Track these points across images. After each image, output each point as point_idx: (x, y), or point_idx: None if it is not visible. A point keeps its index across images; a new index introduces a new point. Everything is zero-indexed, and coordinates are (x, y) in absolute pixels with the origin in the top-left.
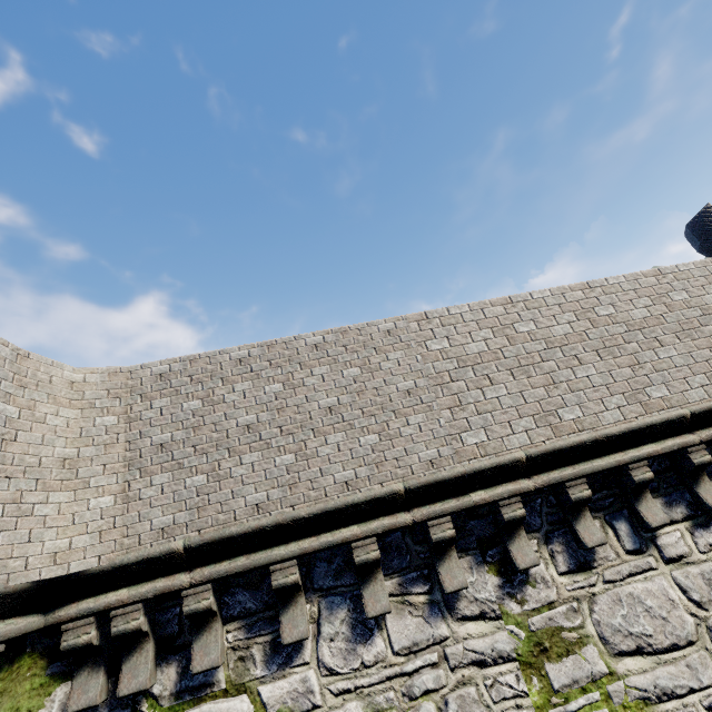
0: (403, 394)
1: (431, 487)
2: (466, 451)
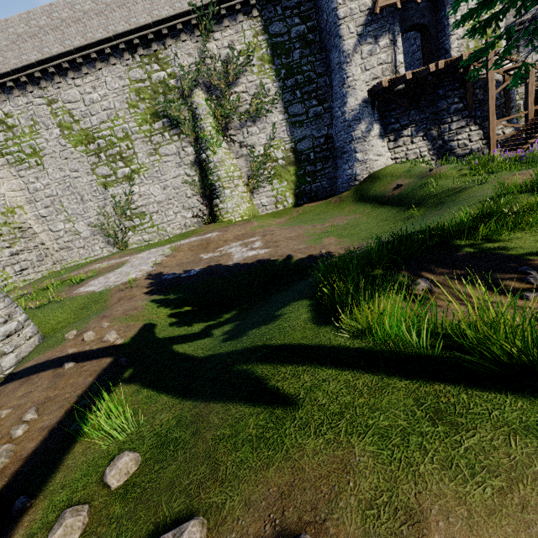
0: (5, 47)
1: (17, 70)
2: (23, 61)
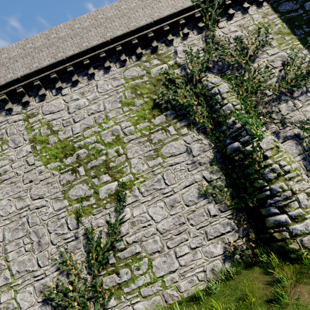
0: None
1: None
2: (7, 79)
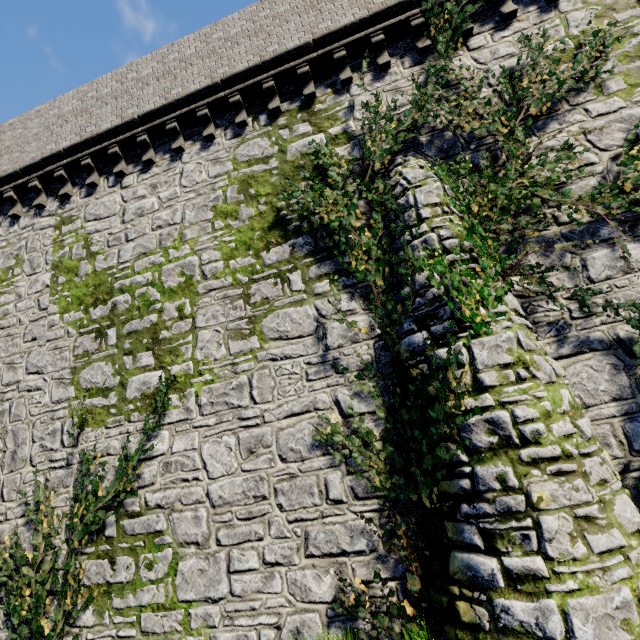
0: (33, 136)
1: (30, 168)
2: (46, 152)
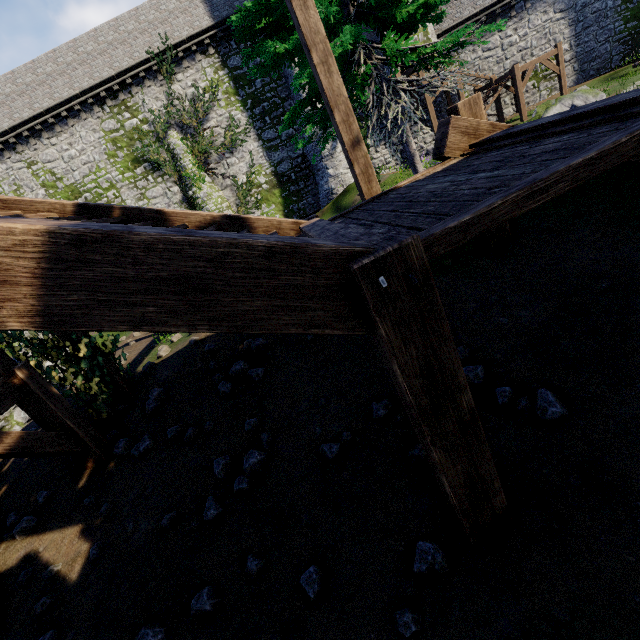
0: None
1: None
2: None
